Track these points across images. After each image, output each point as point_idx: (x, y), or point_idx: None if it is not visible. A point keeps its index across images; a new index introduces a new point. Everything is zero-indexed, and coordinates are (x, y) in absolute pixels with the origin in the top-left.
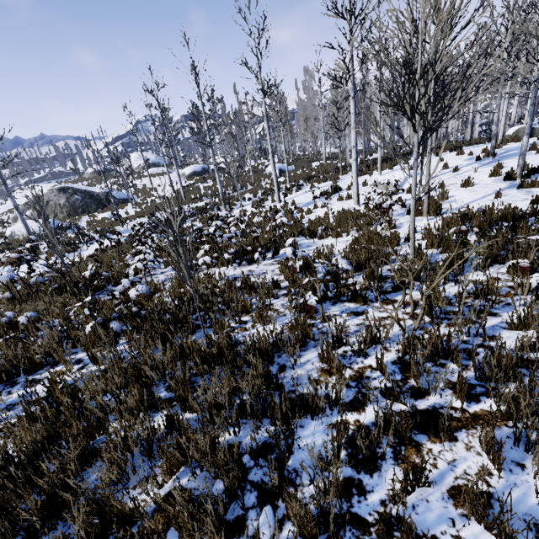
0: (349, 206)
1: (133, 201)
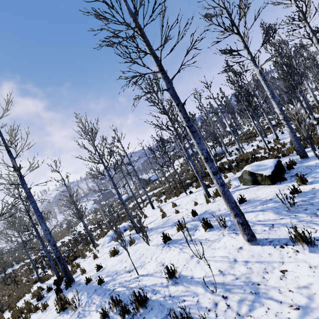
0: (98, 243)
1: (157, 180)
